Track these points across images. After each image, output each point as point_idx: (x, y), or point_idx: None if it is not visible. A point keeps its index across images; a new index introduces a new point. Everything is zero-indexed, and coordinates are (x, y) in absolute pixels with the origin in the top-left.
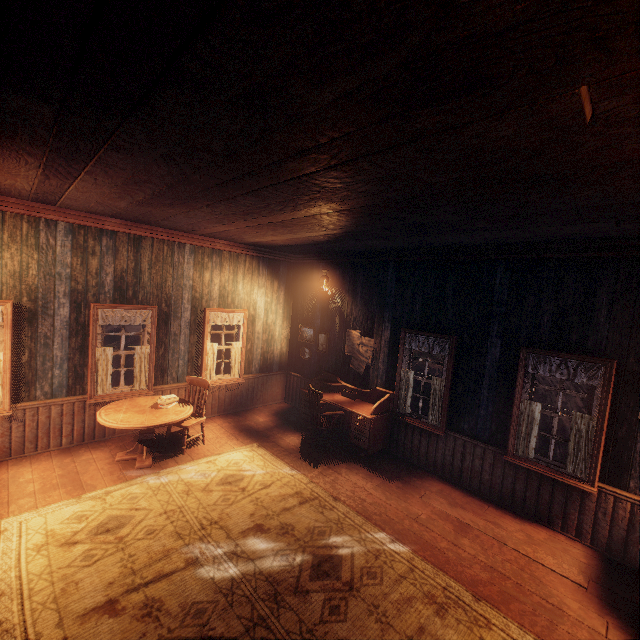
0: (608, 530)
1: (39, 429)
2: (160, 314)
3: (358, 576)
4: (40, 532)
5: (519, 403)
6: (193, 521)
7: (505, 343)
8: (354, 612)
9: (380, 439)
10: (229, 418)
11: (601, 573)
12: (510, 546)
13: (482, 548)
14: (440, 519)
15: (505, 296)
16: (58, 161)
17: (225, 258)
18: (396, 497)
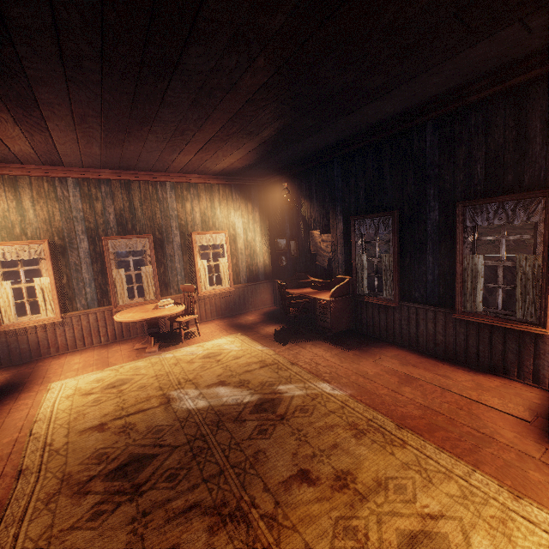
0: None
1: (84, 331)
2: (156, 241)
3: (291, 411)
4: (72, 388)
5: (461, 260)
6: (174, 380)
7: (442, 204)
8: (279, 433)
9: (344, 319)
10: (225, 319)
11: None
12: (453, 391)
13: (422, 393)
14: (387, 374)
15: (437, 157)
16: (17, 110)
17: (201, 189)
18: (350, 361)
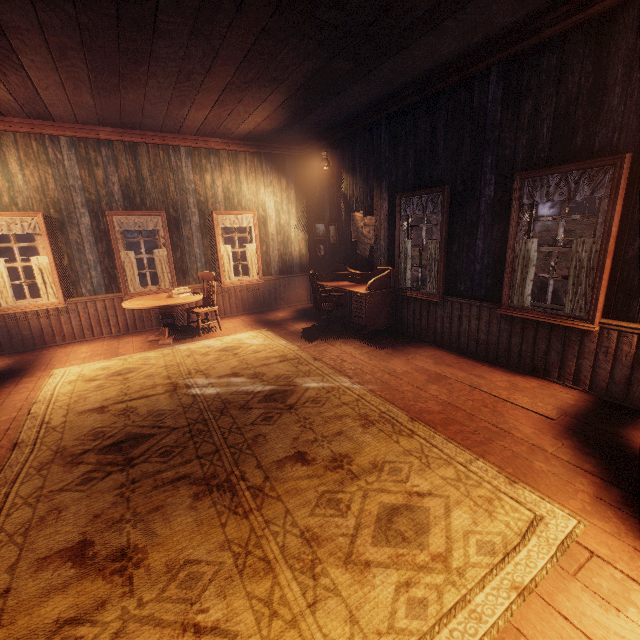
0: (609, 371)
1: (91, 320)
2: (170, 219)
3: (302, 402)
4: (76, 375)
5: (513, 245)
6: (184, 371)
7: (499, 177)
8: (284, 421)
9: (381, 317)
10: (252, 315)
11: (586, 411)
12: (482, 390)
13: (449, 391)
14: (416, 373)
15: (499, 115)
16: None
17: (223, 158)
18: (380, 359)
